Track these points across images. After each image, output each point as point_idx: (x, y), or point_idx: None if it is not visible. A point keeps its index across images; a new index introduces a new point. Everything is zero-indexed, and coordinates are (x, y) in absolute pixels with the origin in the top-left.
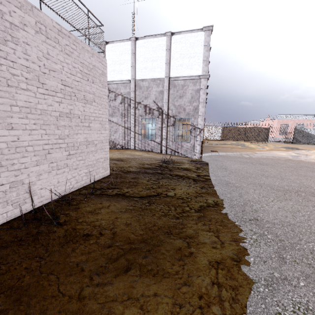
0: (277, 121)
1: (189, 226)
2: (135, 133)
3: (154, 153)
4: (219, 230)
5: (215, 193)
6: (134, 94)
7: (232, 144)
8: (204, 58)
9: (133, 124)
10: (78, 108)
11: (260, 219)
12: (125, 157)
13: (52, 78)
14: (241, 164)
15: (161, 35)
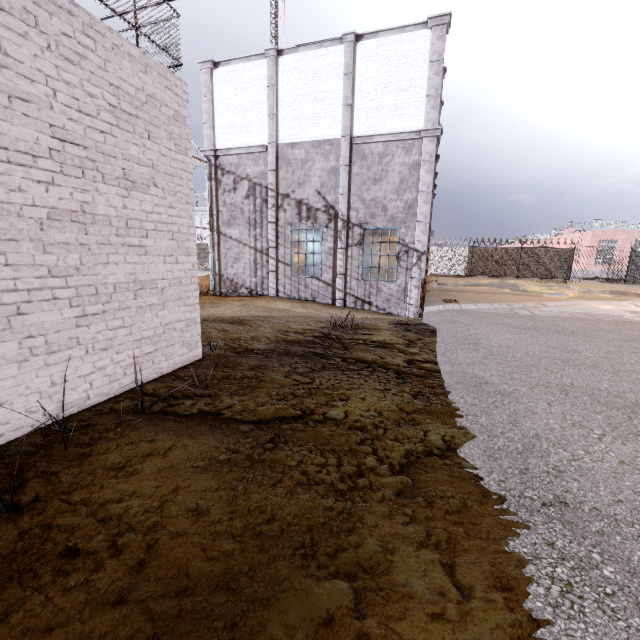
0: (592, 234)
1: (370, 525)
2: (278, 262)
3: (317, 305)
4: (454, 542)
5: (449, 413)
6: (274, 177)
7: (490, 286)
8: (430, 91)
9: (274, 243)
10: (108, 199)
11: (572, 503)
12: (250, 315)
13: (22, 119)
14: (513, 333)
15: (334, 42)
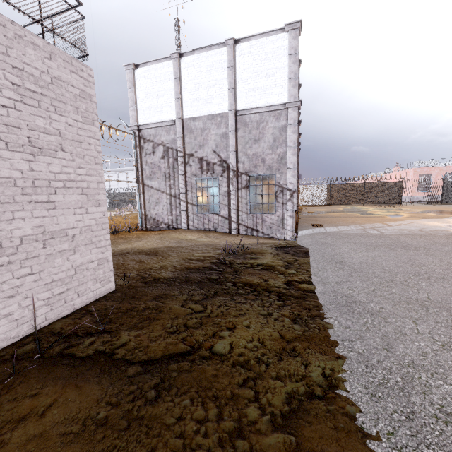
0: (413, 170)
1: None
2: (187, 203)
3: (218, 234)
4: None
5: (326, 338)
6: (181, 142)
7: (345, 212)
8: (290, 75)
9: (183, 190)
10: (13, 163)
11: None
12: (164, 246)
13: None
14: (369, 250)
15: (219, 46)
